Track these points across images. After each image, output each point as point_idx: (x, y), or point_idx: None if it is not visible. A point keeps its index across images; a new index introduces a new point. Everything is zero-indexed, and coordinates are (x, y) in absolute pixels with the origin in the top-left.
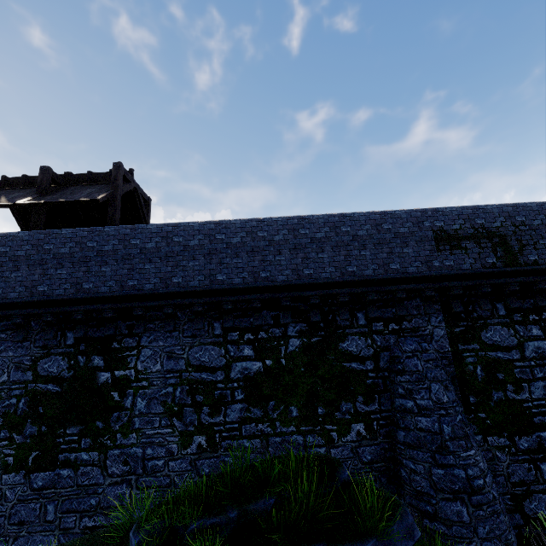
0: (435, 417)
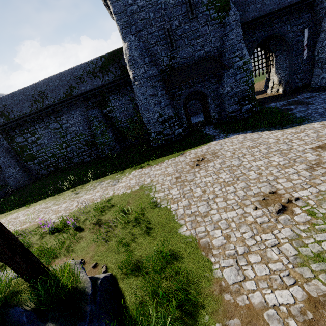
0: (2, 165)
